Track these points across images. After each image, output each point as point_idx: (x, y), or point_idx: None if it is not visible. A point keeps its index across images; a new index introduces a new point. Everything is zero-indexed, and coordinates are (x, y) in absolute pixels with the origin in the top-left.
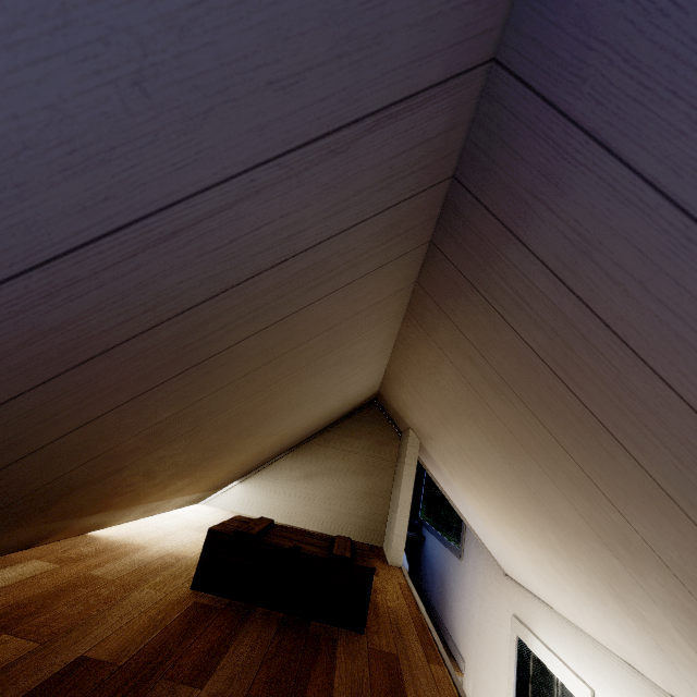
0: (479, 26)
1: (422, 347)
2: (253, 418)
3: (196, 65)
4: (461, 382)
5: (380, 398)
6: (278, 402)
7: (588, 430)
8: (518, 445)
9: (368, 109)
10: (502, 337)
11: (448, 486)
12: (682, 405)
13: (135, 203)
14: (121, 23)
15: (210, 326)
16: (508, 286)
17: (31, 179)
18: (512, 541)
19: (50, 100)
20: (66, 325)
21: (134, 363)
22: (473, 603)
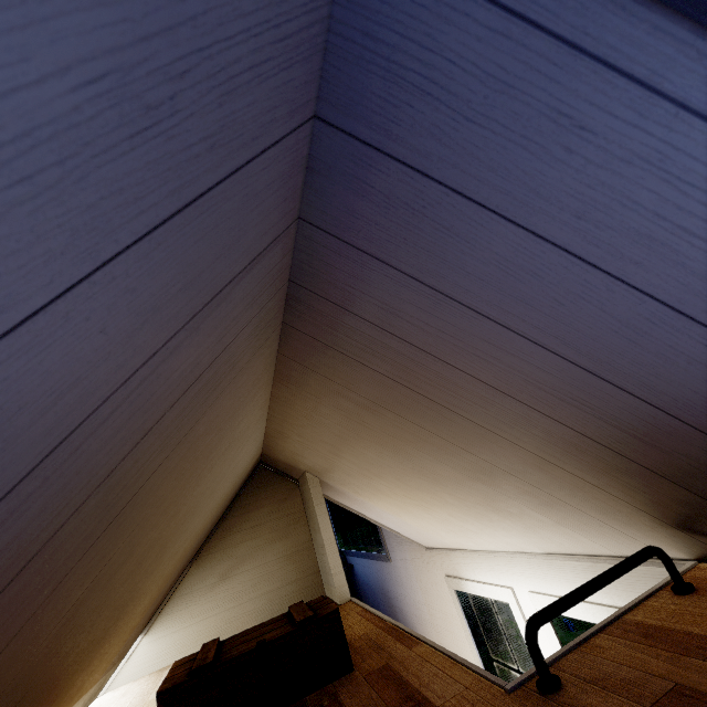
0: (288, 209)
1: (297, 400)
2: (159, 546)
3: (139, 303)
4: (340, 415)
5: (265, 458)
6: (181, 514)
7: (435, 412)
8: (399, 442)
9: (236, 273)
10: (360, 373)
11: (356, 504)
12: (472, 379)
13: (87, 406)
14: (98, 304)
15: (130, 473)
16: (353, 341)
17: (16, 430)
18: (421, 517)
19: (44, 369)
20: (10, 544)
21: (61, 549)
22: (415, 591)
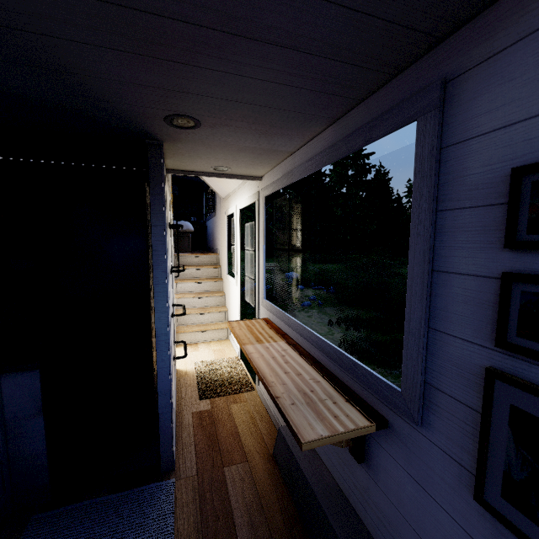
0: None
1: None
2: None
3: None
4: None
5: None
6: None
7: None
8: None
9: None
10: None
11: None
12: None
13: None
14: None
15: None
16: None
17: None
18: None
19: None
20: None
21: None
22: (219, 226)
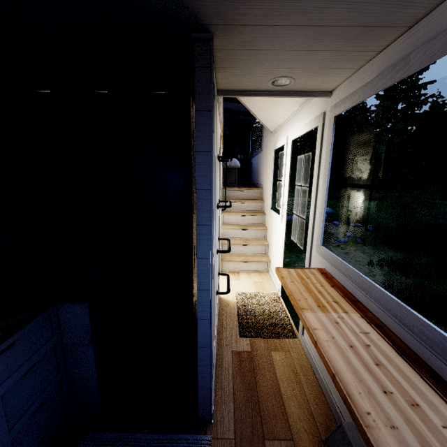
0: None
1: None
2: None
3: None
4: None
5: None
6: None
7: None
8: None
9: None
10: None
11: None
12: None
13: None
14: None
15: None
16: None
17: None
18: None
19: None
20: None
21: None
22: (265, 161)
